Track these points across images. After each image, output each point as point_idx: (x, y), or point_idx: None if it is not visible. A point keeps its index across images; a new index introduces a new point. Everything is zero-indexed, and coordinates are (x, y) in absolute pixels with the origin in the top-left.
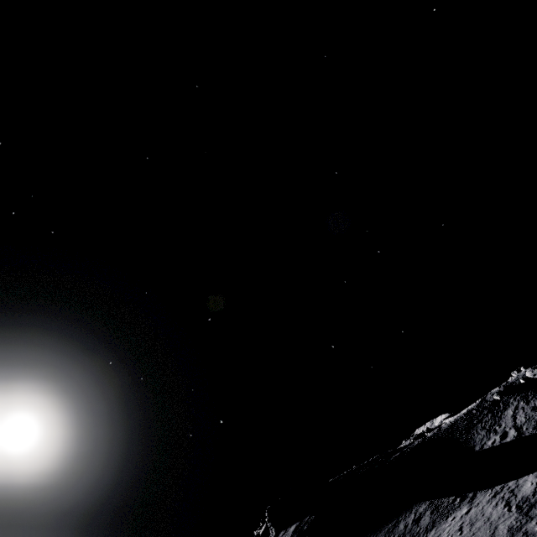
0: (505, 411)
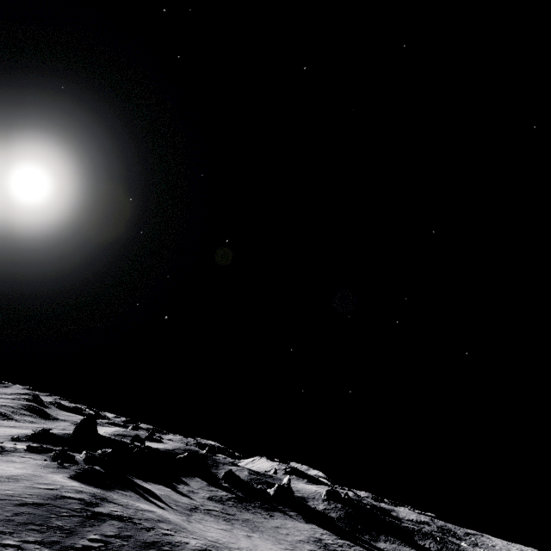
0: (427, 539)
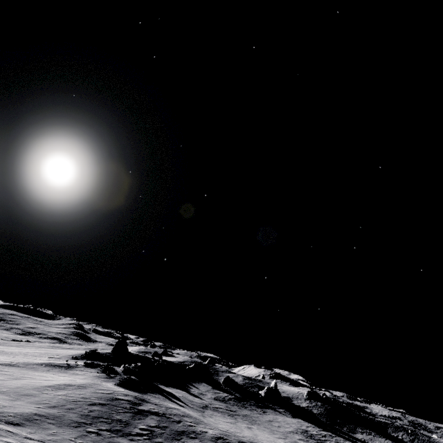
0: (400, 432)
